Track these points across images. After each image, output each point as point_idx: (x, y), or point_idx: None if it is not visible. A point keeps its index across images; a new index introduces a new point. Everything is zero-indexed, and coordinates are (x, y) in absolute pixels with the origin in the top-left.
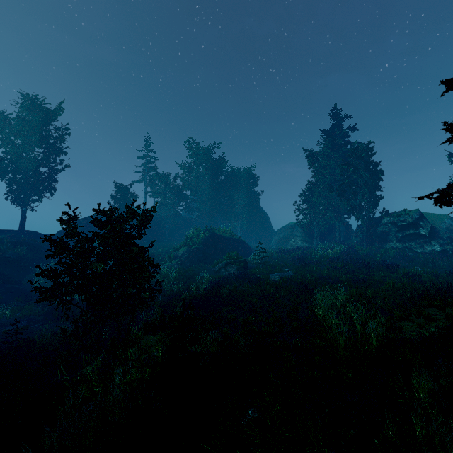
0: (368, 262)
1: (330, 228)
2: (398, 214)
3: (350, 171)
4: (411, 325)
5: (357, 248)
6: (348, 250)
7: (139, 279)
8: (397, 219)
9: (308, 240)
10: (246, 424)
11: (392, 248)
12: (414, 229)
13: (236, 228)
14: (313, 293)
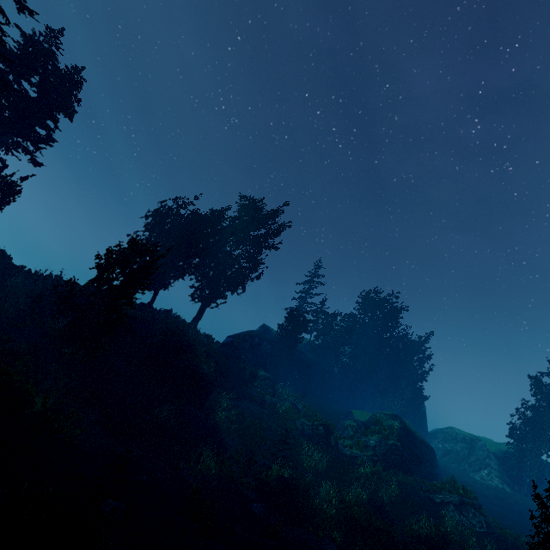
0: None
1: (539, 476)
2: None
3: None
4: None
5: None
6: None
7: None
8: None
9: (507, 481)
10: None
11: None
12: None
13: (391, 410)
14: None
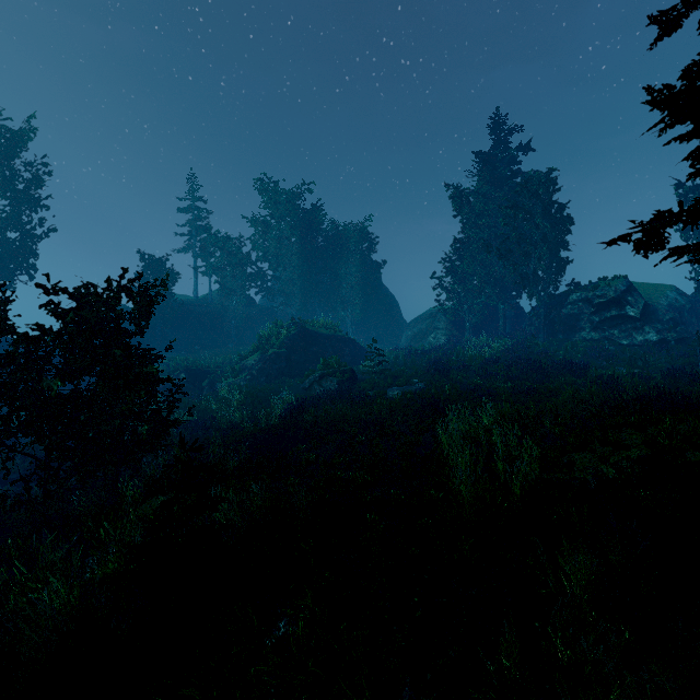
0: (542, 362)
1: (491, 314)
2: (593, 286)
3: (520, 219)
4: (590, 458)
5: (530, 343)
6: (515, 346)
7: (130, 403)
8: (592, 294)
9: (456, 334)
10: (272, 646)
11: (584, 341)
12: (618, 309)
13: (344, 321)
14: (446, 414)
